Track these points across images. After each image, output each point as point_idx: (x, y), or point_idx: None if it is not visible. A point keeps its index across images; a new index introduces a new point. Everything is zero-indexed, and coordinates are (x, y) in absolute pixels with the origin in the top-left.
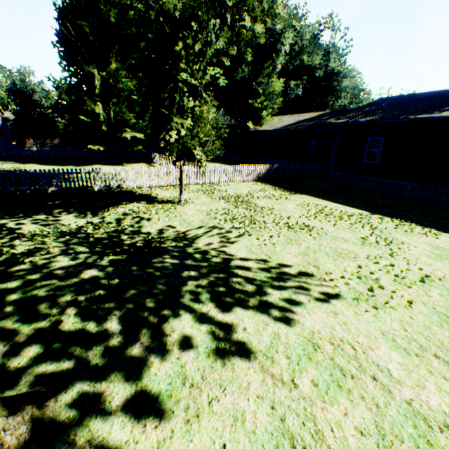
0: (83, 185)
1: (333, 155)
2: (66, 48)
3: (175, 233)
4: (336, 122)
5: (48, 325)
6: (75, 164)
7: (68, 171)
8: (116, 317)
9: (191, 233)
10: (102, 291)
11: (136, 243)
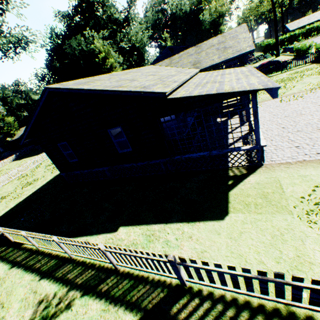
0: None
1: None
2: None
3: None
4: None
5: None
6: None
7: None
8: None
9: None
10: None
11: None
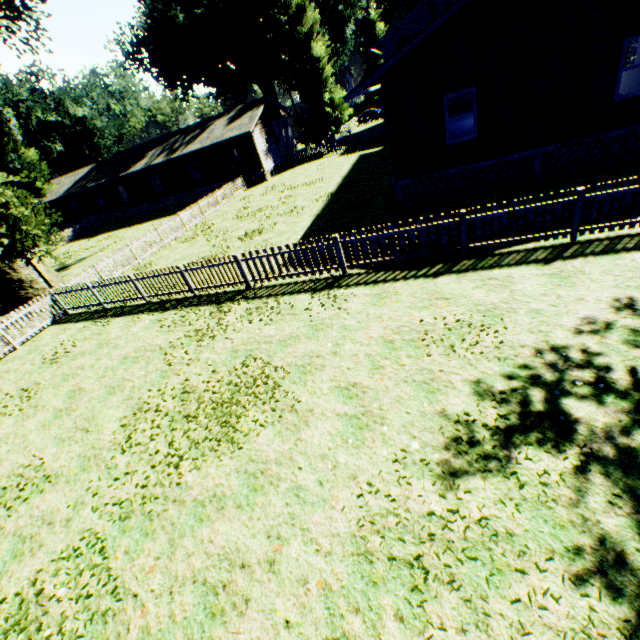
0: None
1: None
2: None
3: None
4: (92, 186)
5: None
6: None
7: None
8: None
9: None
10: None
11: None
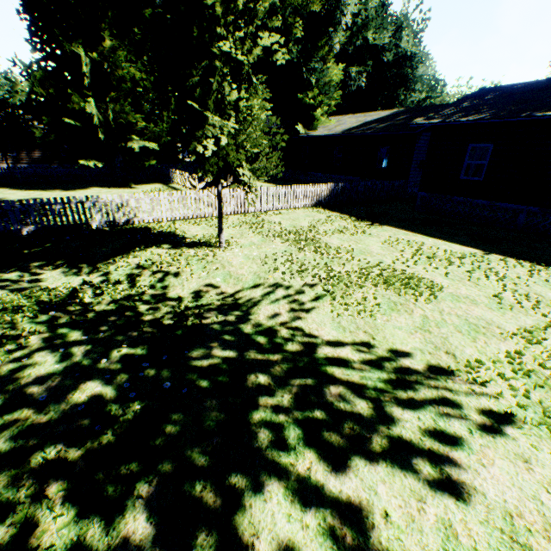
0: (75, 221)
1: (413, 168)
2: (34, 15)
3: (218, 296)
4: (426, 123)
5: (9, 537)
6: (63, 187)
7: (50, 202)
8: (142, 502)
9: (244, 297)
10: (112, 433)
11: (162, 319)
